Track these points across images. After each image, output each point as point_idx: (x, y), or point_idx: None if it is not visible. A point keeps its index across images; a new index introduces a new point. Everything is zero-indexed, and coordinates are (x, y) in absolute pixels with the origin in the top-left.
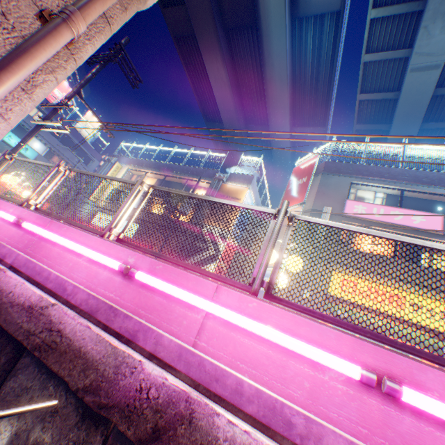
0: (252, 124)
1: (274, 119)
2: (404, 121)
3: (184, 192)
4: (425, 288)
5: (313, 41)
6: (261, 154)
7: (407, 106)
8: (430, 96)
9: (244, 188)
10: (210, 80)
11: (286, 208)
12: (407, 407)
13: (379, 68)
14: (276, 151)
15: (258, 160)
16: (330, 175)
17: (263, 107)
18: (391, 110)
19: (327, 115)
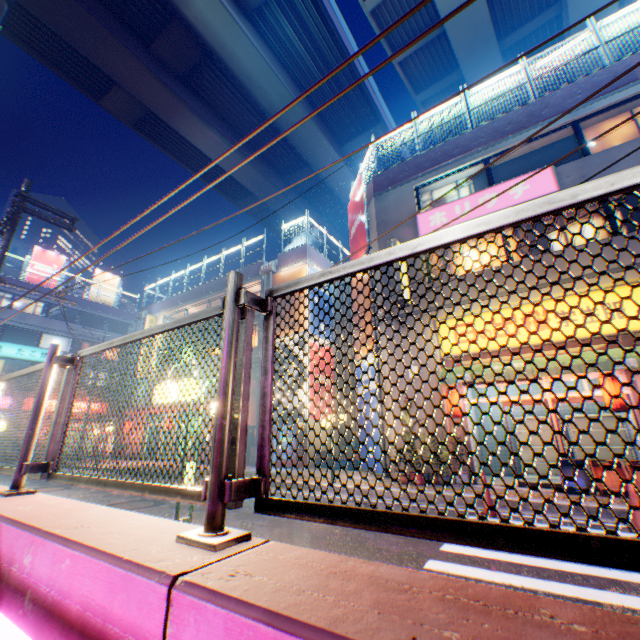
0: (290, 174)
1: (309, 152)
2: (472, 54)
3: (18, 373)
4: (567, 283)
5: (293, 26)
6: (326, 203)
7: (461, 32)
8: (483, 1)
9: (301, 267)
10: (203, 152)
11: (53, 353)
12: (0, 593)
13: (396, 6)
14: (339, 190)
15: (304, 221)
16: (385, 193)
17: (289, 145)
18: (448, 50)
19: (374, 106)
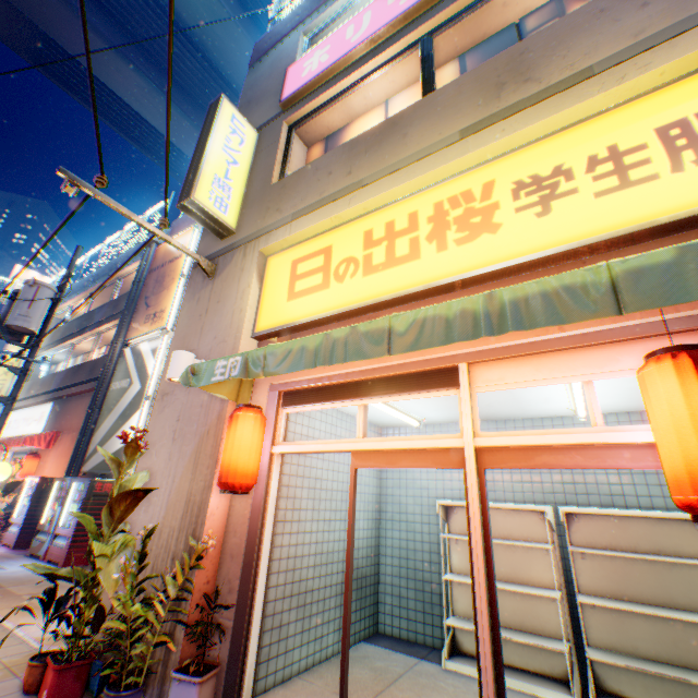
0: None
1: None
2: None
3: None
4: (556, 95)
5: None
6: None
7: None
8: None
9: (188, 232)
10: (126, 101)
11: None
12: None
13: None
14: None
15: None
16: (263, 60)
17: None
18: None
19: None
